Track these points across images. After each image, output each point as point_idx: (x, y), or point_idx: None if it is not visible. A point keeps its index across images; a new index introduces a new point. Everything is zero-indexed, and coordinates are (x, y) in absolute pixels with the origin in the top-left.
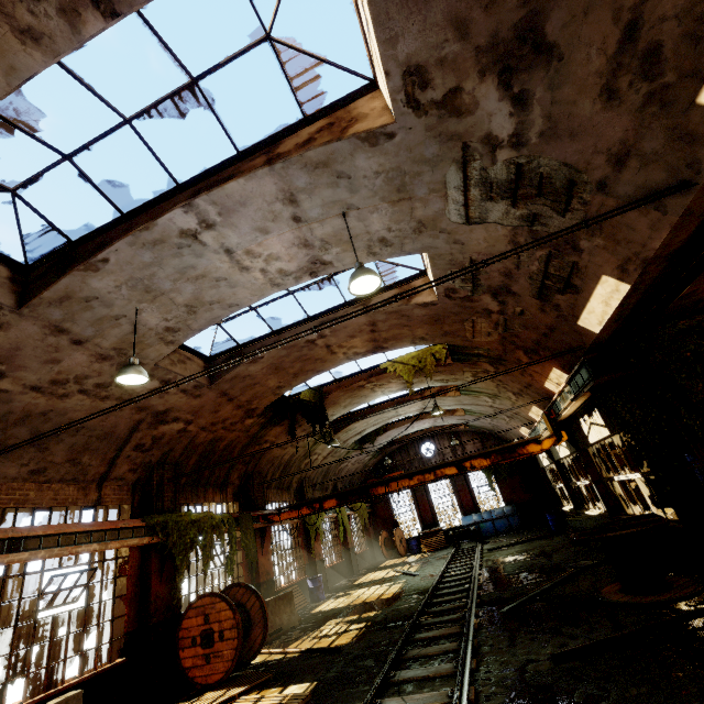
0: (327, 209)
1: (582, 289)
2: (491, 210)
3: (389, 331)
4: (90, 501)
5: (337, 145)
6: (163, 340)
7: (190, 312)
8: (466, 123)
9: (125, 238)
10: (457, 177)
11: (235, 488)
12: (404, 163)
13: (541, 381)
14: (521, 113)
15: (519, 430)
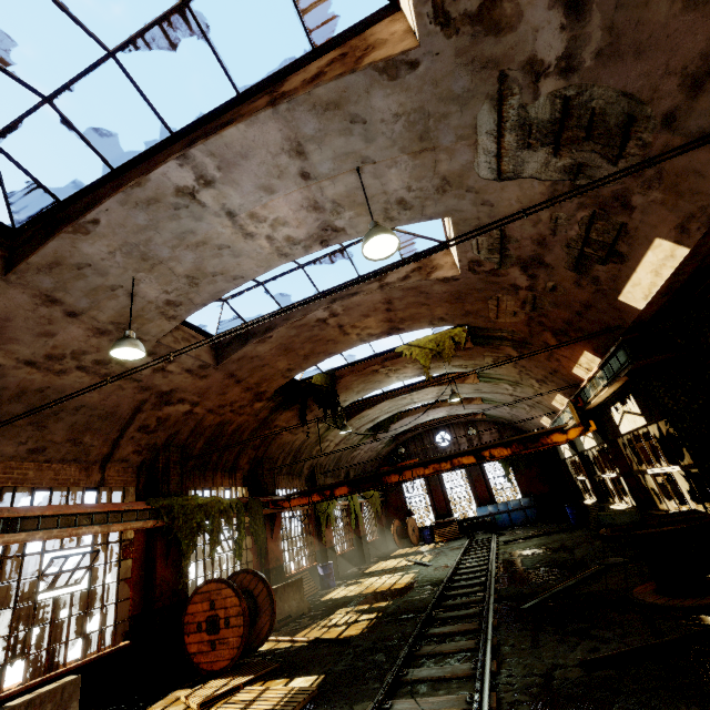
0: (339, 163)
1: (628, 257)
2: (527, 161)
3: (406, 310)
4: (93, 482)
5: (350, 79)
6: (164, 315)
7: (192, 285)
8: (506, 44)
9: (116, 195)
10: (490, 119)
11: (245, 473)
12: (428, 102)
13: (569, 366)
14: (576, 25)
15: (540, 420)
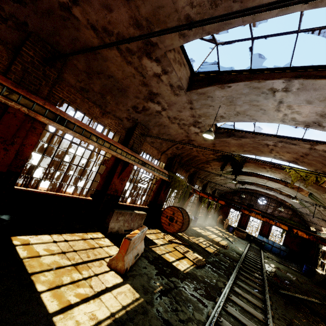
0: None
1: None
2: None
3: (310, 160)
4: (158, 157)
5: None
6: (215, 119)
7: (235, 115)
8: None
9: (246, 82)
10: None
11: (189, 174)
12: None
13: None
14: None
15: (322, 227)
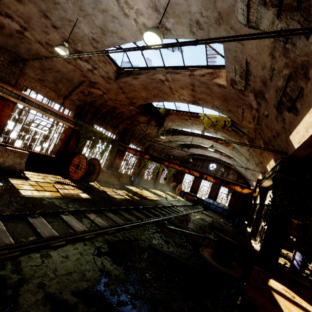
0: None
1: (299, 113)
2: (263, 17)
3: (201, 94)
4: (59, 102)
5: None
6: (92, 44)
7: (103, 33)
8: None
9: None
10: None
11: (120, 131)
12: None
13: (266, 163)
14: None
15: (253, 183)
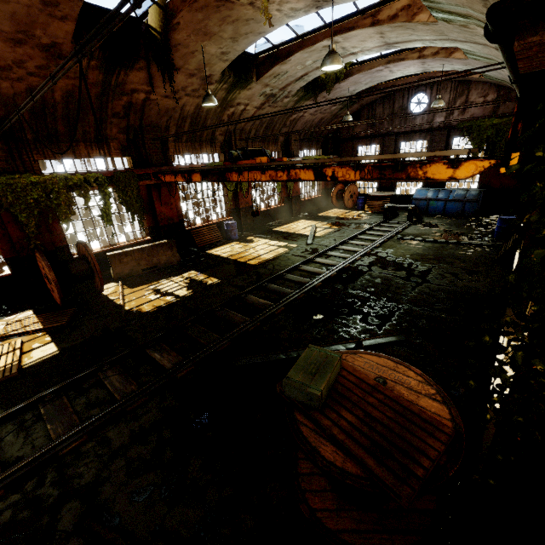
0: None
1: None
2: None
3: None
4: None
5: None
6: None
7: None
8: None
9: None
10: None
11: (124, 143)
12: None
13: None
14: None
15: None
